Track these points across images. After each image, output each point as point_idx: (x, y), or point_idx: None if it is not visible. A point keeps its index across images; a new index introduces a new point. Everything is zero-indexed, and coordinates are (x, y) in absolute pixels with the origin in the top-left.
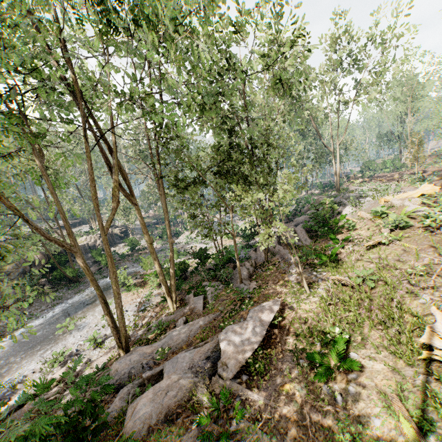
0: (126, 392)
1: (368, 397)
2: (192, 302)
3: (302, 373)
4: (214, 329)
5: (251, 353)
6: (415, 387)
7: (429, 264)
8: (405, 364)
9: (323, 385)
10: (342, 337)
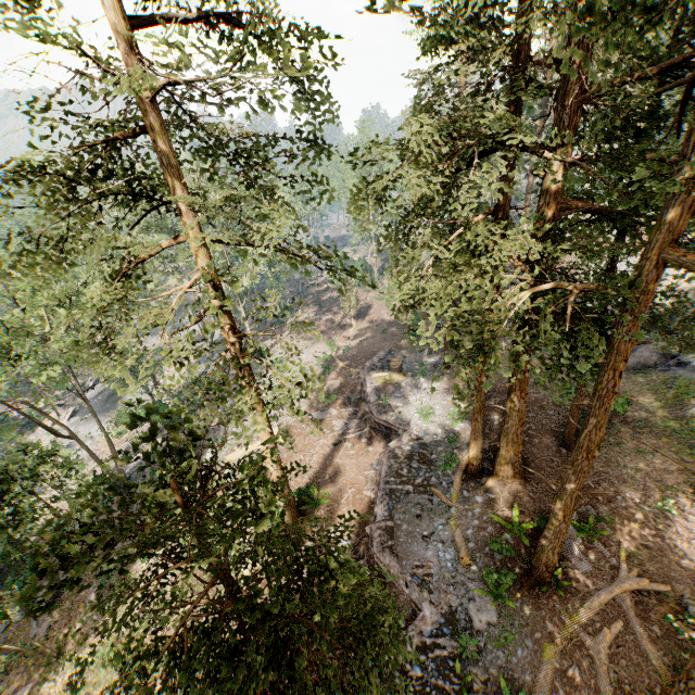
0: None
1: None
2: None
3: None
4: None
5: None
6: None
7: None
8: None
9: None
10: None
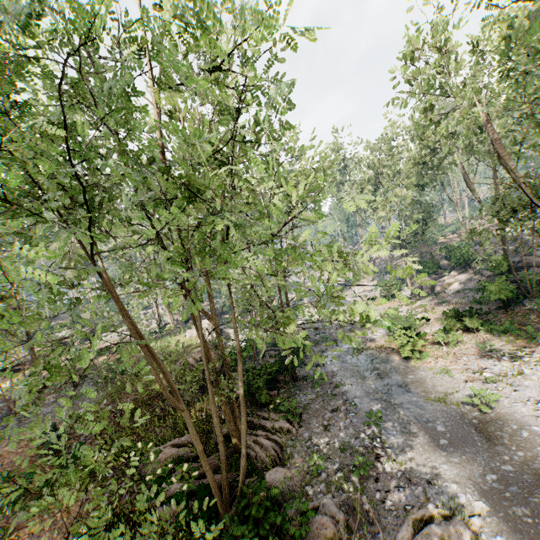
0: None
1: None
2: None
3: None
4: None
5: None
6: None
7: None
8: None
9: None
10: None
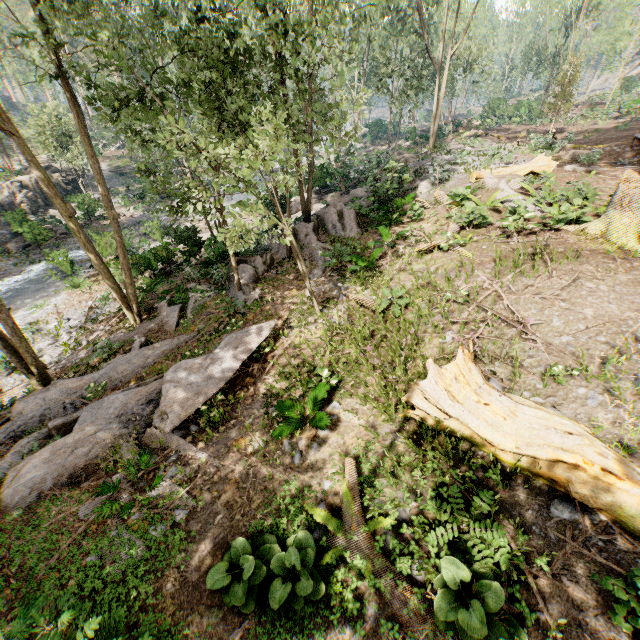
0: (26, 444)
1: (330, 457)
2: (164, 313)
3: (267, 425)
4: (180, 357)
5: (206, 399)
6: (383, 448)
7: (474, 290)
8: (385, 421)
9: (285, 441)
10: (325, 384)
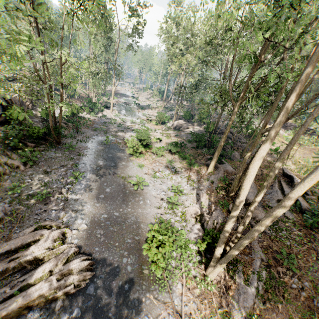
0: None
1: None
2: (221, 167)
3: None
4: (263, 180)
5: None
6: None
7: None
8: None
9: None
10: None
